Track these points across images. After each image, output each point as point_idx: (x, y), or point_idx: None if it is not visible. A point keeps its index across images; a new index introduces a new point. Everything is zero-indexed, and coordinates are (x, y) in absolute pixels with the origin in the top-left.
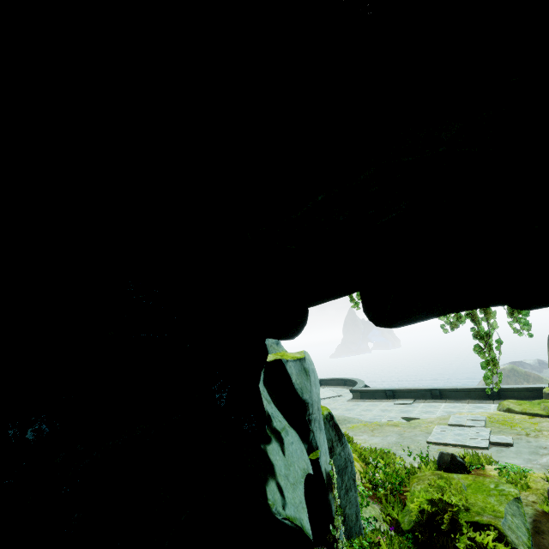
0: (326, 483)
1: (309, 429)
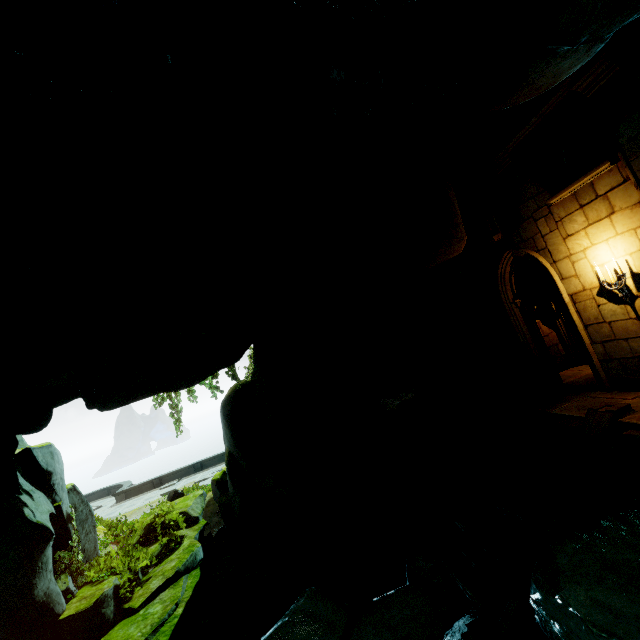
0: (67, 518)
1: (53, 489)
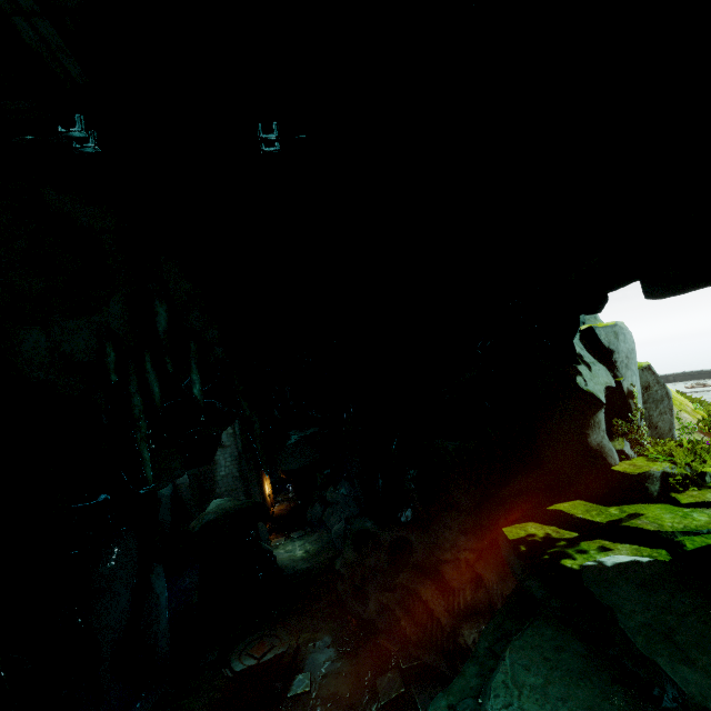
0: (626, 394)
1: (614, 366)
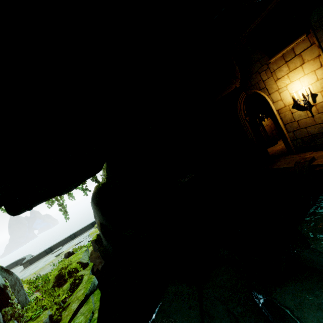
0: (3, 287)
1: None
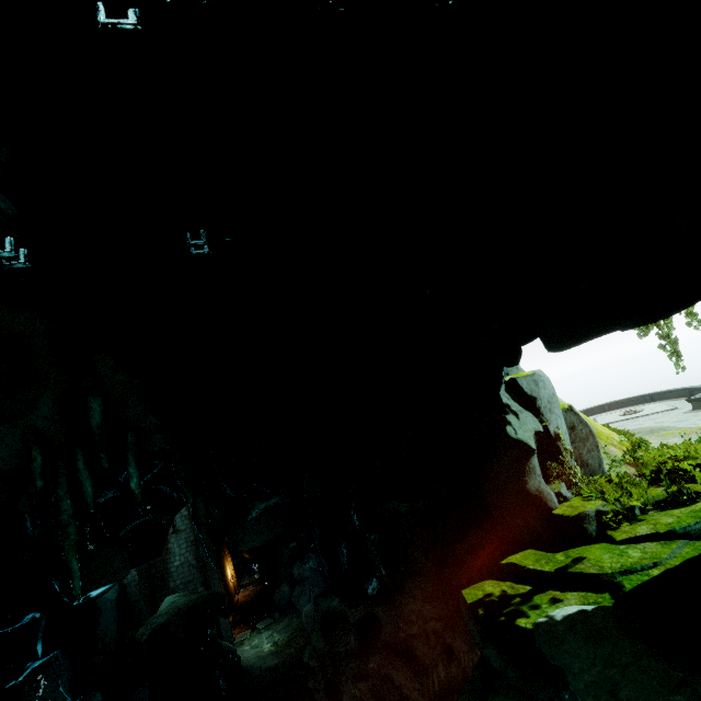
0: (554, 437)
1: (539, 411)
